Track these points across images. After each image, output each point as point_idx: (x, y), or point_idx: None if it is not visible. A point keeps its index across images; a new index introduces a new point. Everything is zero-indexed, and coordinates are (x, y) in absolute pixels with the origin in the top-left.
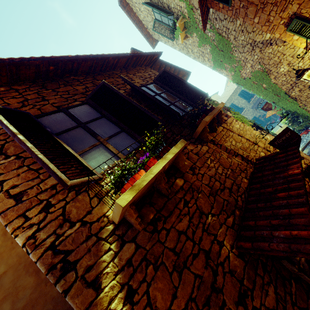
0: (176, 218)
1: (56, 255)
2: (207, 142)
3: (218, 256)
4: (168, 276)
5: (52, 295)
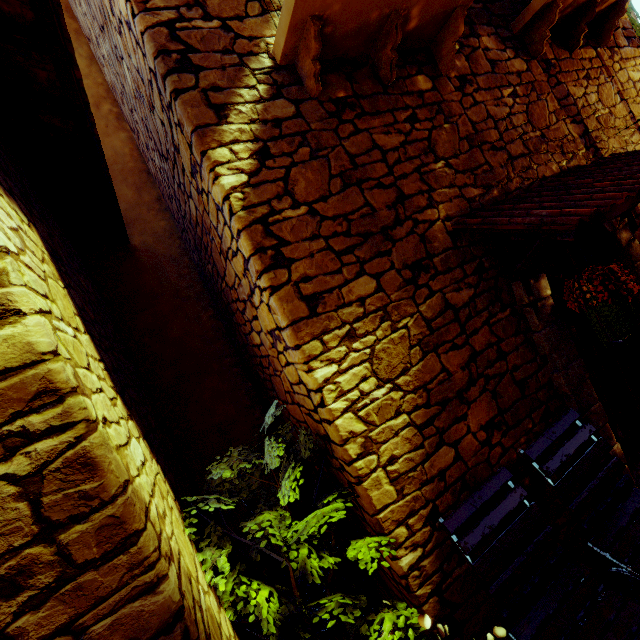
0: (381, 125)
1: (174, 41)
2: (533, 58)
3: (416, 211)
4: (327, 176)
5: (154, 228)
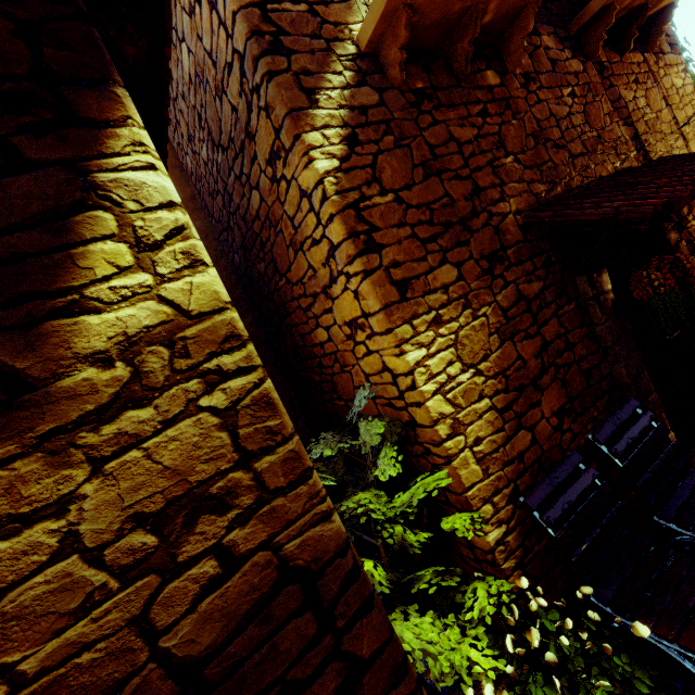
0: (456, 117)
1: (266, 22)
2: (589, 59)
3: (490, 204)
4: (410, 165)
5: None
